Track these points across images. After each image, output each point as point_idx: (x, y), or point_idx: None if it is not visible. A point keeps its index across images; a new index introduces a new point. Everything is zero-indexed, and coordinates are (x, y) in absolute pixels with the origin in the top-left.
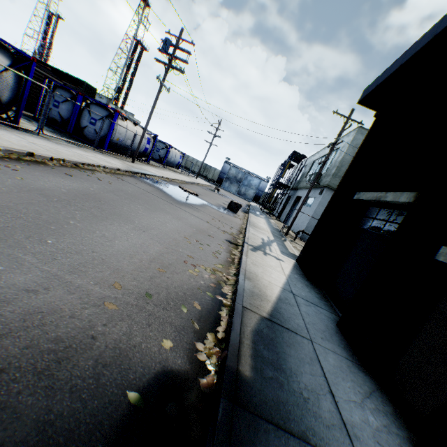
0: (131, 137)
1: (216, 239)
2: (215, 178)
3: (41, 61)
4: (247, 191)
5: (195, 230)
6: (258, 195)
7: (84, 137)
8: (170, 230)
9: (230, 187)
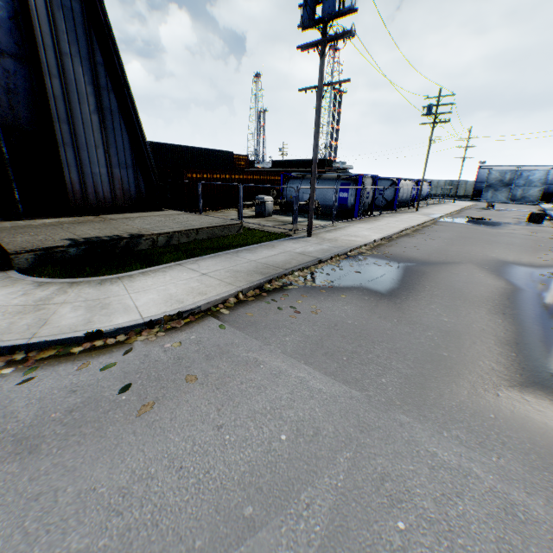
0: (405, 192)
1: (552, 243)
2: (468, 192)
3: (290, 159)
4: (525, 192)
5: (532, 241)
6: (547, 192)
7: (375, 206)
8: (519, 243)
9: (494, 196)
